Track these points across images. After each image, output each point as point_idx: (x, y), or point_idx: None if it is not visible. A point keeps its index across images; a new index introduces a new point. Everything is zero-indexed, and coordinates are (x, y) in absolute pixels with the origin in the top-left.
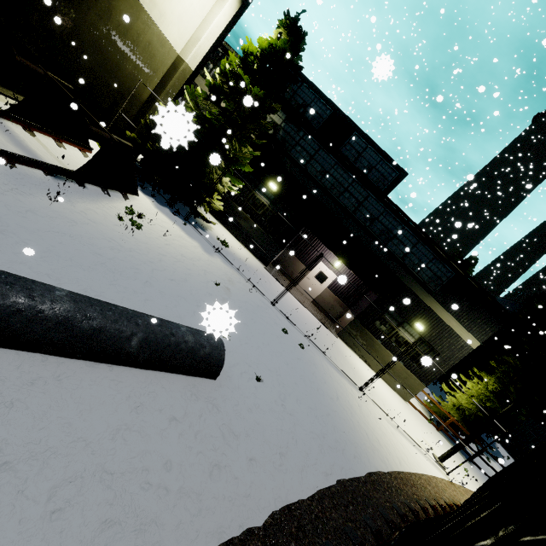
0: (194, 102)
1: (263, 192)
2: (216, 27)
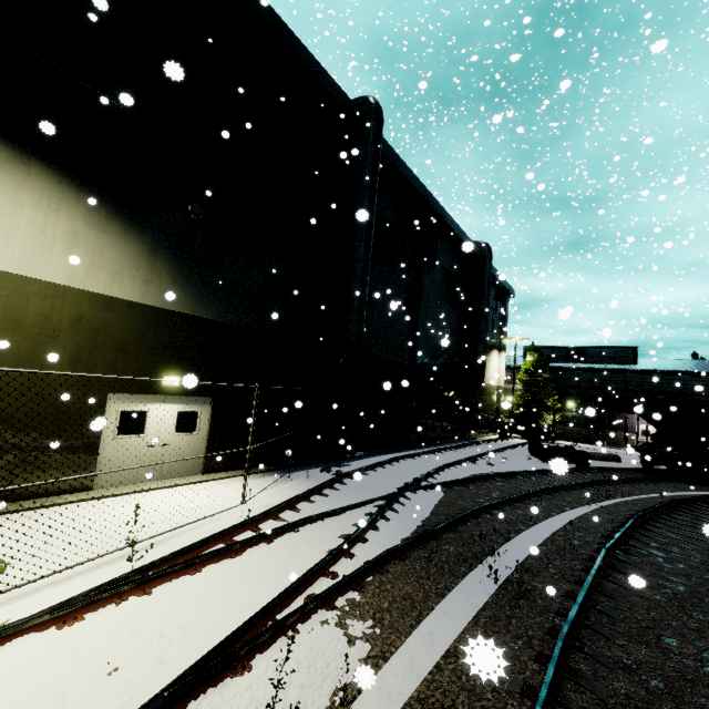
0: (521, 398)
1: (567, 410)
2: (503, 368)
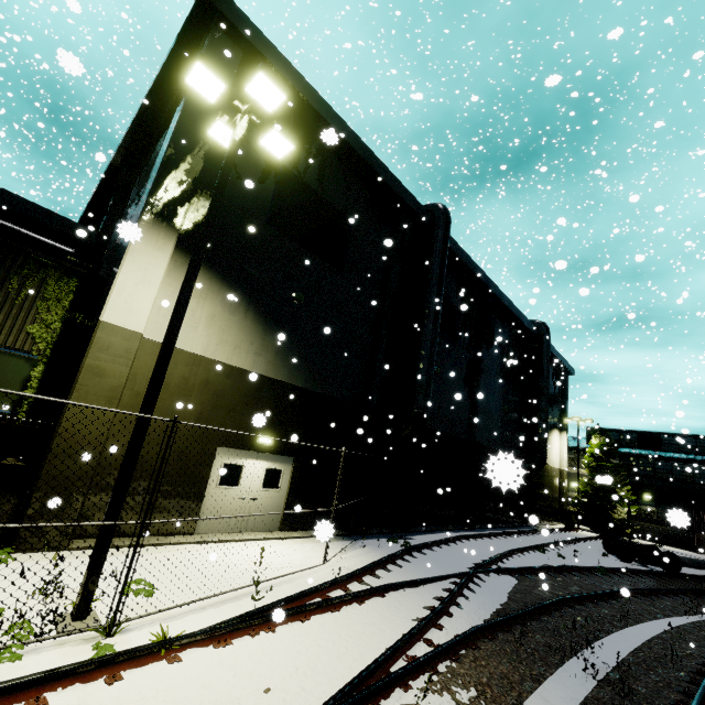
0: (587, 484)
1: (644, 504)
2: (565, 449)
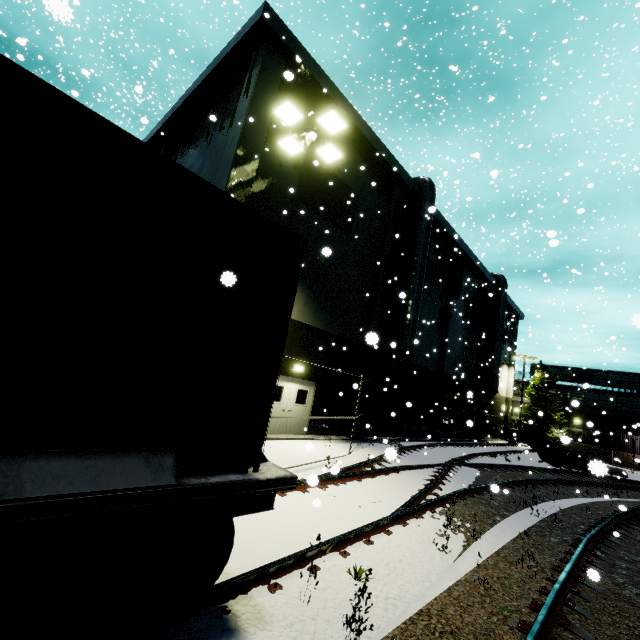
0: (528, 410)
1: (573, 426)
2: (512, 381)
